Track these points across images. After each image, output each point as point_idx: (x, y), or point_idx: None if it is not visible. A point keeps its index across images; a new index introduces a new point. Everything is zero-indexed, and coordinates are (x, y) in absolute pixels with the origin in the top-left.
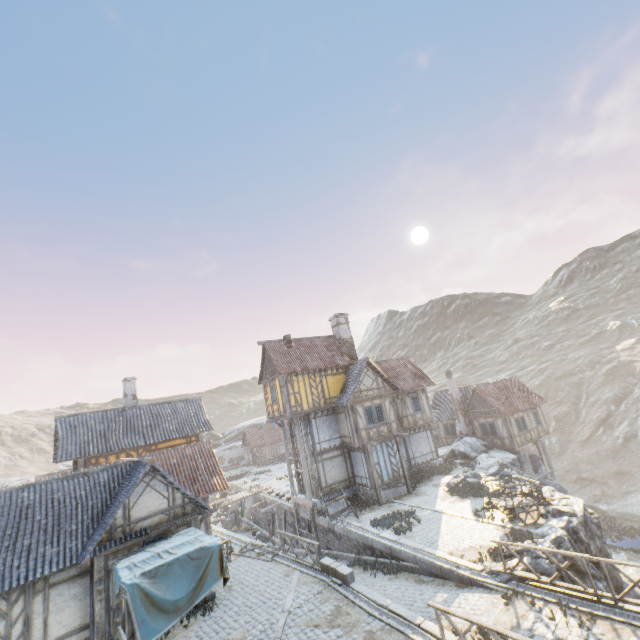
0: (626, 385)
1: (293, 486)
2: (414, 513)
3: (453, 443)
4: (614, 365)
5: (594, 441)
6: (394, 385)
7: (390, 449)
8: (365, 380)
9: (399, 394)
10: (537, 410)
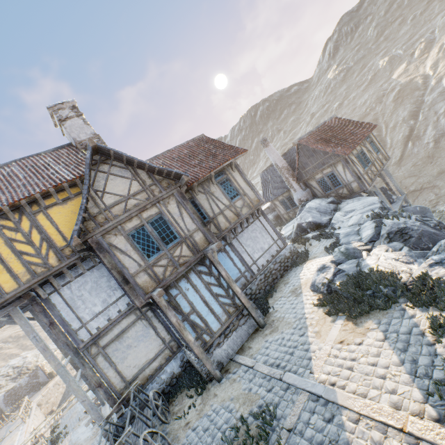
0: (415, 99)
1: (96, 391)
2: (275, 417)
3: (296, 216)
4: (399, 89)
5: (407, 157)
6: (171, 172)
7: (207, 276)
8: (112, 185)
9: (195, 185)
10: (371, 138)
